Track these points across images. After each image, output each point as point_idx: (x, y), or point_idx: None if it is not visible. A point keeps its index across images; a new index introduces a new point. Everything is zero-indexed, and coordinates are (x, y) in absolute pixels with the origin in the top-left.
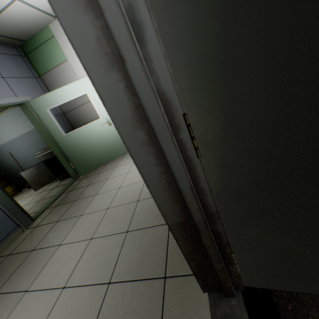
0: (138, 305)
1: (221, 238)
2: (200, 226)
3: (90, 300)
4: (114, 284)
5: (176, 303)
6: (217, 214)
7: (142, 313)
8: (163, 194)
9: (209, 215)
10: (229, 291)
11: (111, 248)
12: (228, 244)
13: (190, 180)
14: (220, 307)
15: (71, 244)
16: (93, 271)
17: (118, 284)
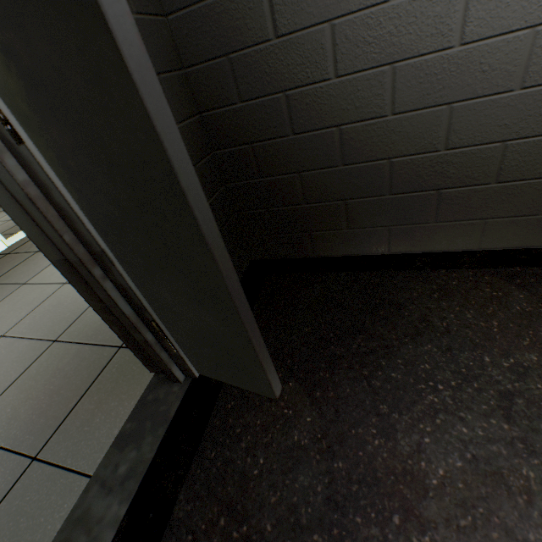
0: (71, 372)
1: (131, 297)
2: (81, 269)
3: (23, 355)
4: (59, 343)
5: (113, 377)
6: (105, 256)
7: (71, 380)
8: (14, 206)
9: (96, 255)
10: (170, 374)
11: (81, 300)
12: (144, 308)
13: (29, 187)
14: (157, 391)
15: (37, 285)
16: (45, 324)
17: (64, 344)
